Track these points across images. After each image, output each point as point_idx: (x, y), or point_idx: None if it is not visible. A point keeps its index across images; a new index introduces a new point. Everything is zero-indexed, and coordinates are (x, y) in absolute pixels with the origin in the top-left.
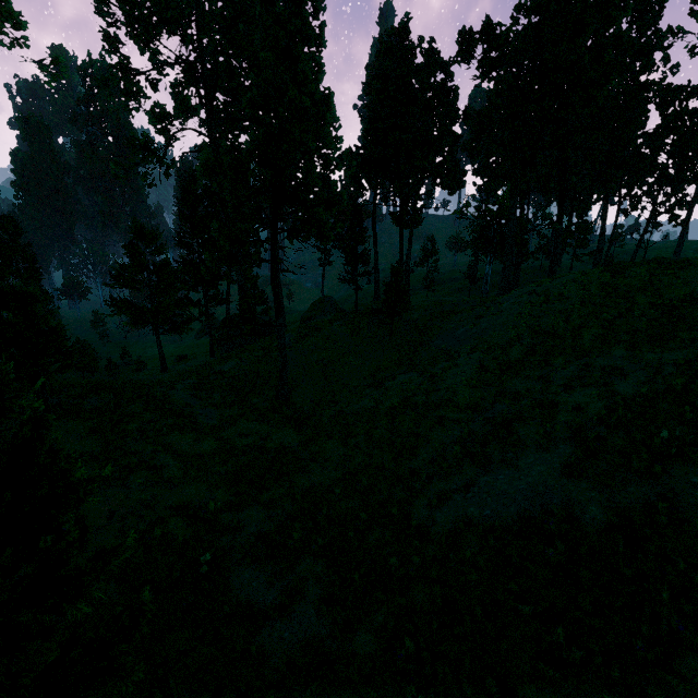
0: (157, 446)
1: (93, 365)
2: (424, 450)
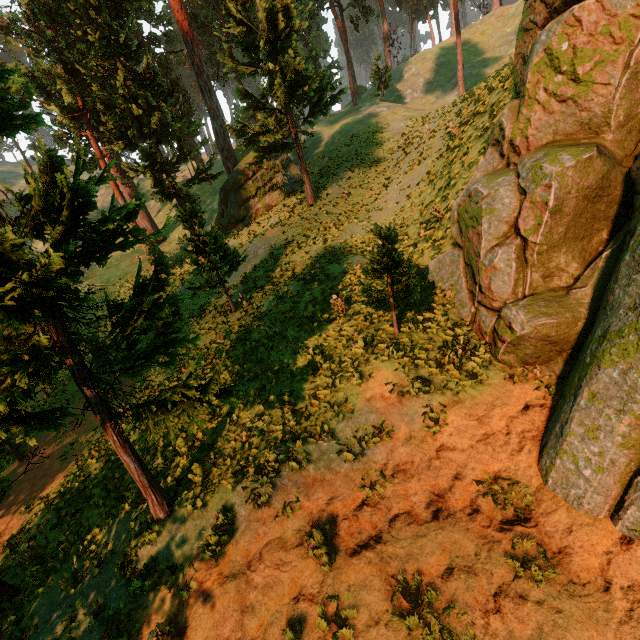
0: None
1: None
2: None
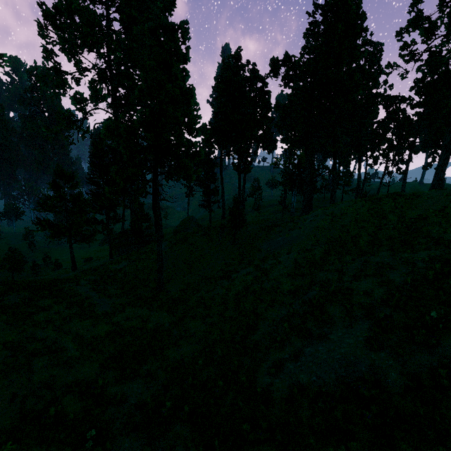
0: (60, 332)
1: (21, 266)
2: (262, 326)
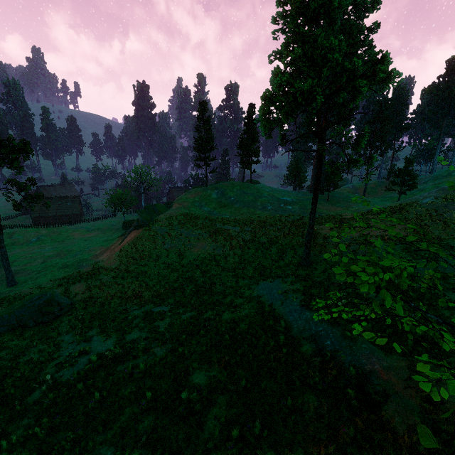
0: None
1: None
2: None
